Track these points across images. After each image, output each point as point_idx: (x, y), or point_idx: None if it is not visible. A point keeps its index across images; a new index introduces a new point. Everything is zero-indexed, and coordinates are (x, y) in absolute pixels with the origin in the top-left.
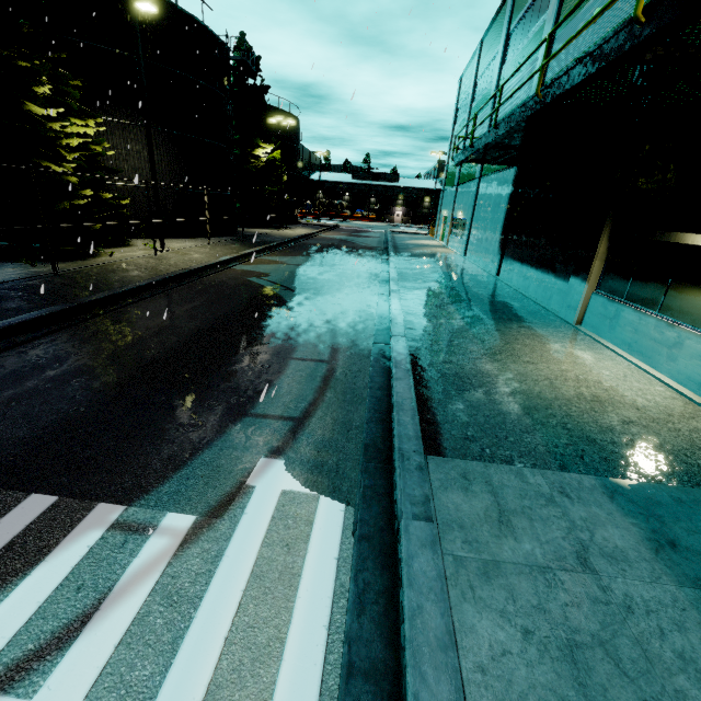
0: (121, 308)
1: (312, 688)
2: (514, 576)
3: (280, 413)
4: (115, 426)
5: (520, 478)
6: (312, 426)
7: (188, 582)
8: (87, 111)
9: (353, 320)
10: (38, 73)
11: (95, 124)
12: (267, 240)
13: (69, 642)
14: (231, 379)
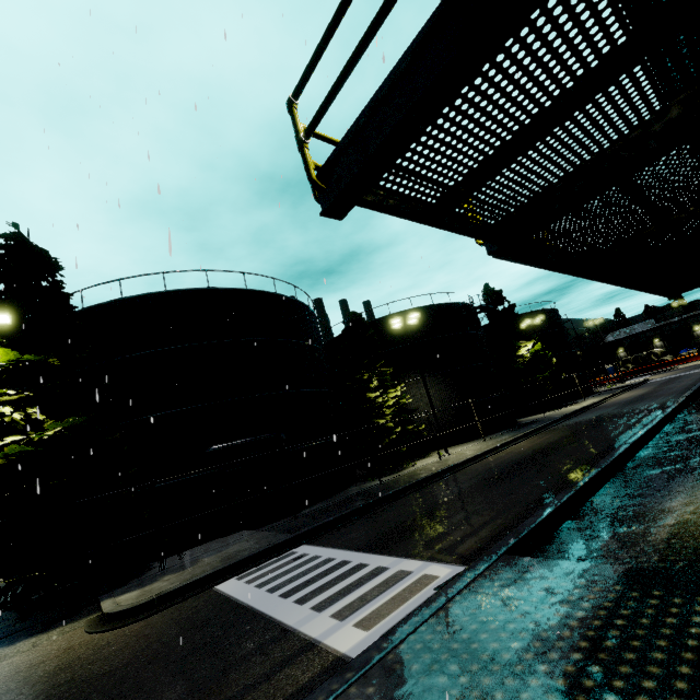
0: (403, 497)
1: (389, 626)
2: (491, 599)
3: (449, 543)
4: (373, 549)
5: (557, 565)
6: (462, 548)
7: (370, 596)
8: (396, 383)
9: (558, 481)
10: (371, 378)
11: (403, 386)
12: (542, 423)
13: (332, 604)
14: (436, 528)
